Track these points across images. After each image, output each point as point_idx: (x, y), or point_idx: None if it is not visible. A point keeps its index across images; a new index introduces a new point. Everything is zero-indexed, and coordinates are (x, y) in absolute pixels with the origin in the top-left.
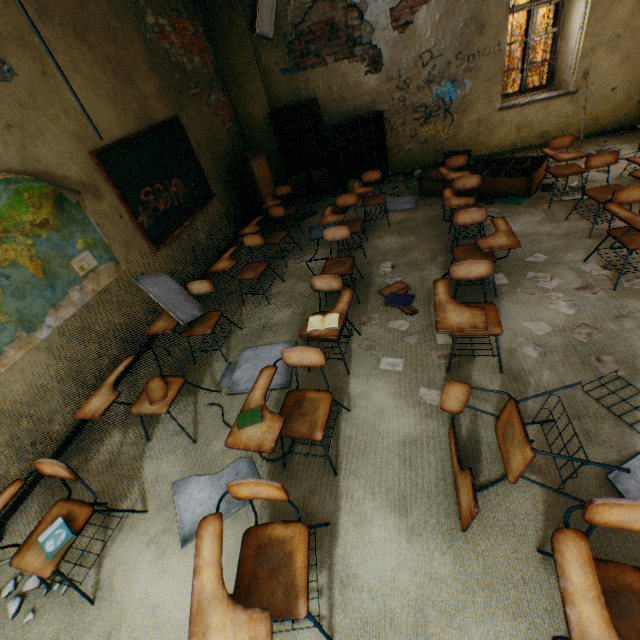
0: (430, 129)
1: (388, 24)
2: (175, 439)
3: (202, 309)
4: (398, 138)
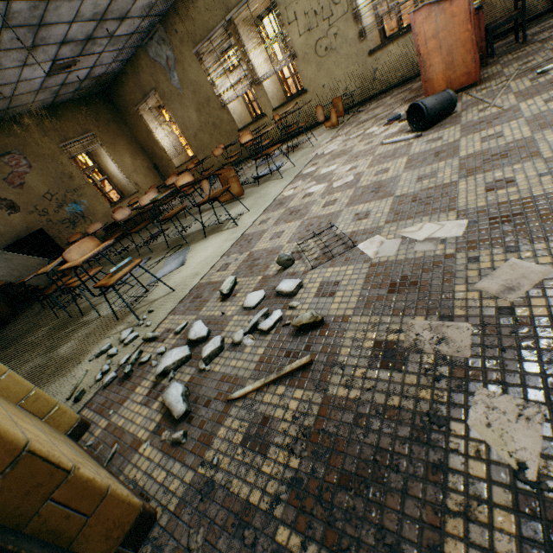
0: (81, 229)
1: (8, 186)
2: (119, 300)
3: (45, 282)
4: (63, 241)
